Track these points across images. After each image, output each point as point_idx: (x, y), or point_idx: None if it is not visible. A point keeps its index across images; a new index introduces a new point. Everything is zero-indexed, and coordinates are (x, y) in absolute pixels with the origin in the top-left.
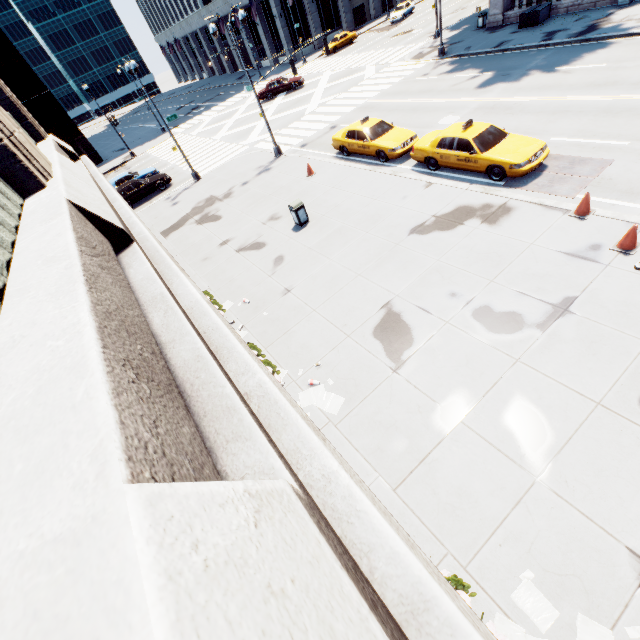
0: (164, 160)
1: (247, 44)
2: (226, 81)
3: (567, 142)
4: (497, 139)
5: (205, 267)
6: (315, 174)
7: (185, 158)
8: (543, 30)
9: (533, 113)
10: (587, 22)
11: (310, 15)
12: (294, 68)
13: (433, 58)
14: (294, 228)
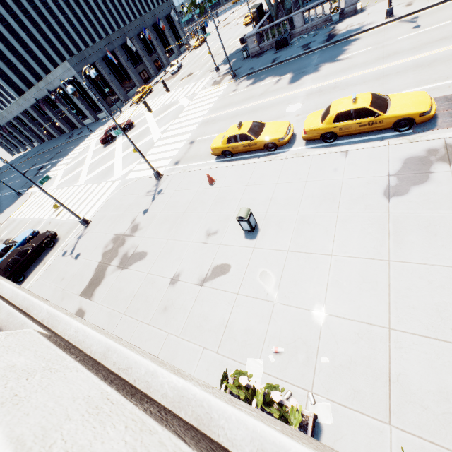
0: (35, 218)
1: (67, 113)
2: (58, 142)
3: (420, 90)
4: (384, 101)
5: (174, 320)
6: (215, 180)
7: (69, 210)
8: (296, 46)
9: (360, 84)
10: (323, 35)
11: (111, 82)
12: (148, 107)
13: (229, 80)
14: (247, 236)
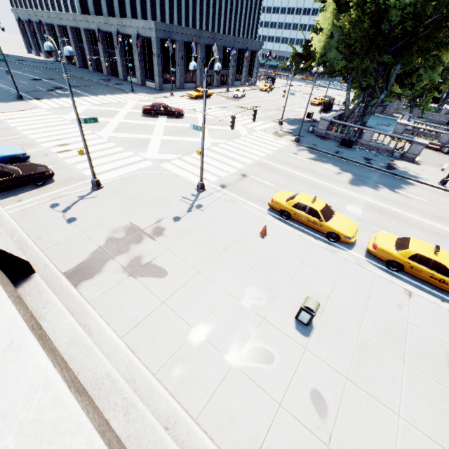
0: (29, 137)
1: (119, 59)
2: (90, 76)
3: None
4: None
5: (187, 396)
6: (267, 234)
7: (90, 163)
8: (359, 154)
9: (418, 228)
10: (383, 160)
11: (178, 66)
12: (234, 123)
13: (292, 141)
14: (298, 327)
